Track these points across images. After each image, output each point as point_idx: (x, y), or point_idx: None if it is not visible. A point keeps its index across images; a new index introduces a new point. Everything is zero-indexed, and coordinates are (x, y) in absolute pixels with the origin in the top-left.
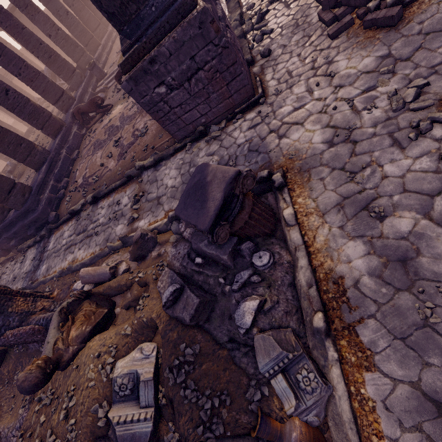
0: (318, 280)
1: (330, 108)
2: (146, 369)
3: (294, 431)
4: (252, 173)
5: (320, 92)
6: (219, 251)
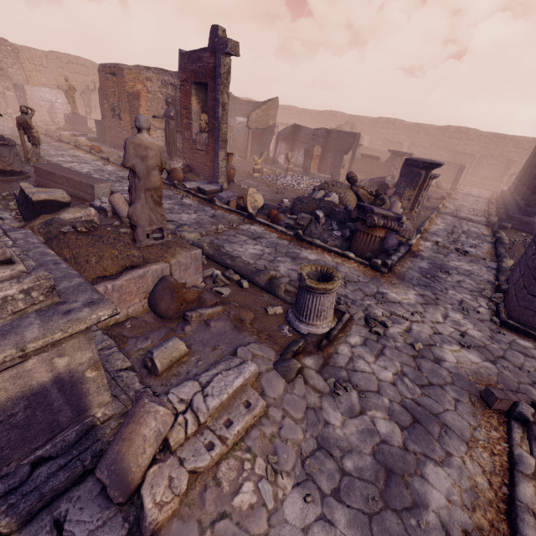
0: (312, 246)
1: (417, 316)
2: (328, 199)
3: (283, 216)
4: (372, 221)
5: (448, 328)
6: (353, 224)
